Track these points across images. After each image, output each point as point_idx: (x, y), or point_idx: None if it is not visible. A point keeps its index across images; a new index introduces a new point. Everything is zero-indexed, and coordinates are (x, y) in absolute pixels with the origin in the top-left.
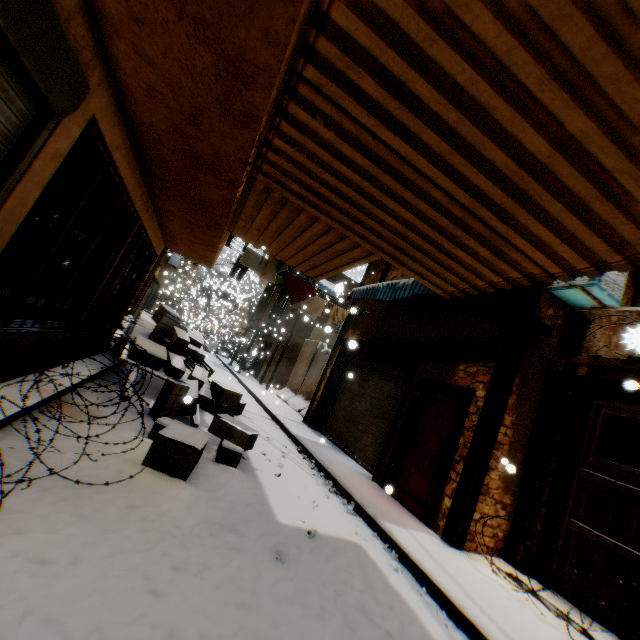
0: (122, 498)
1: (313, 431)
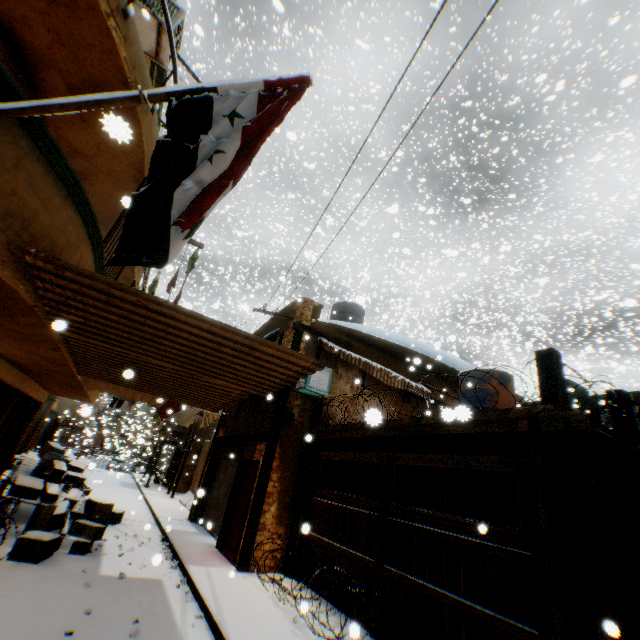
0: None
1: (192, 523)
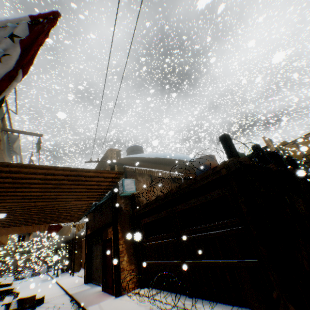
0: None
1: (87, 284)
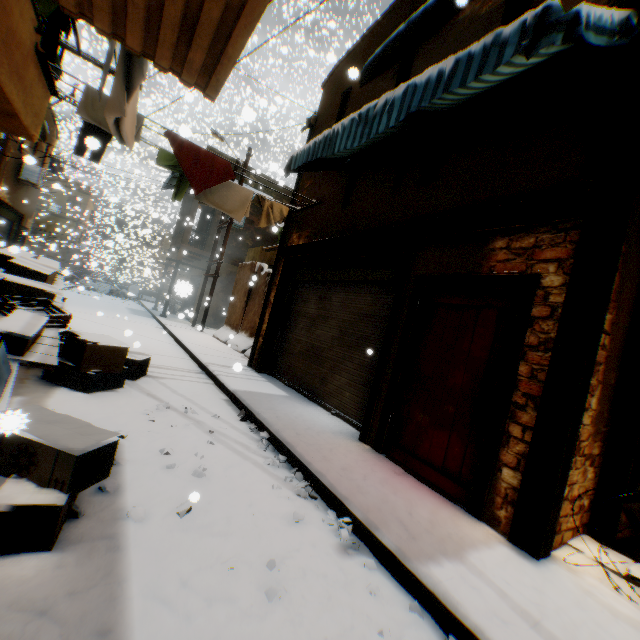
0: None
1: (263, 377)
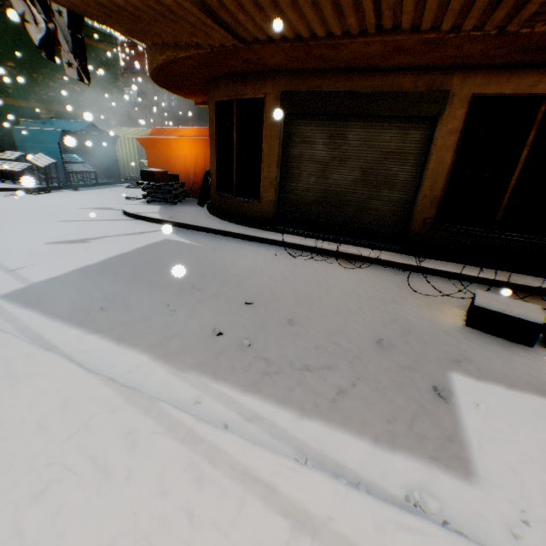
0: (408, 296)
1: None
